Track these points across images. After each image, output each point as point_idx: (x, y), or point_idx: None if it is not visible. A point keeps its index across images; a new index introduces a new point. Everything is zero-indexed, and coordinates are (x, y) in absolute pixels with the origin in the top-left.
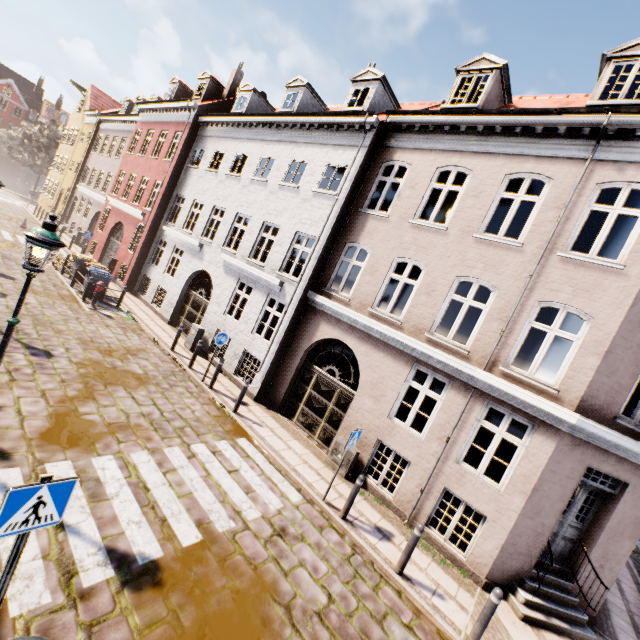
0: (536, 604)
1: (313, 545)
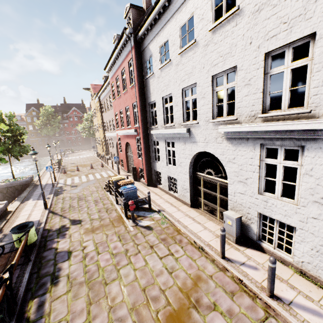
0: None
1: None
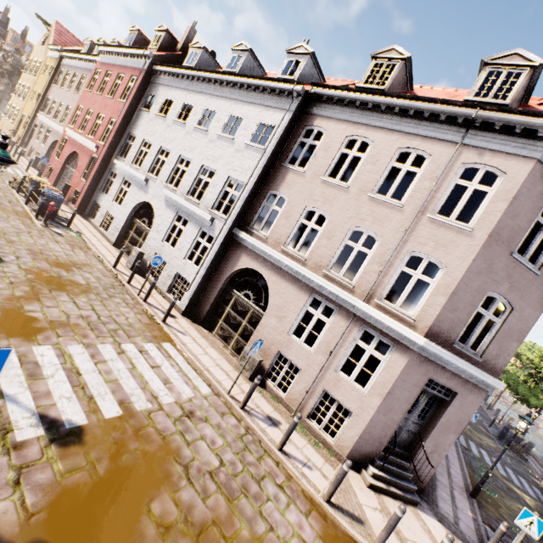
0: (381, 477)
1: (214, 425)
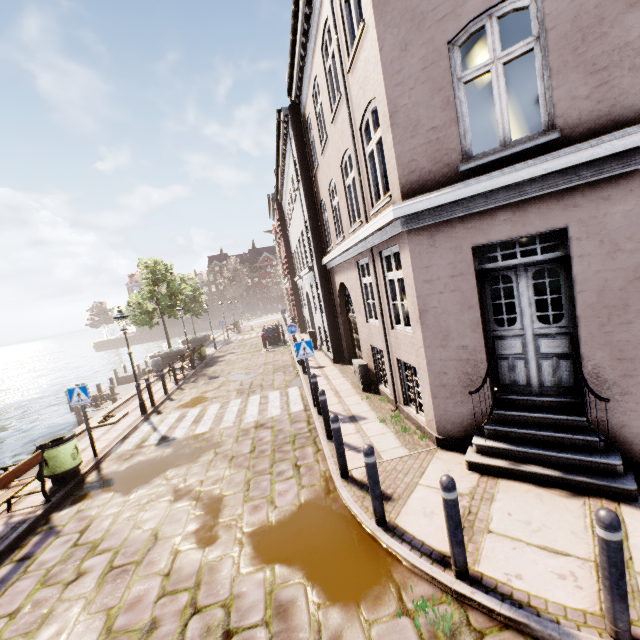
0: (496, 450)
1: (275, 430)
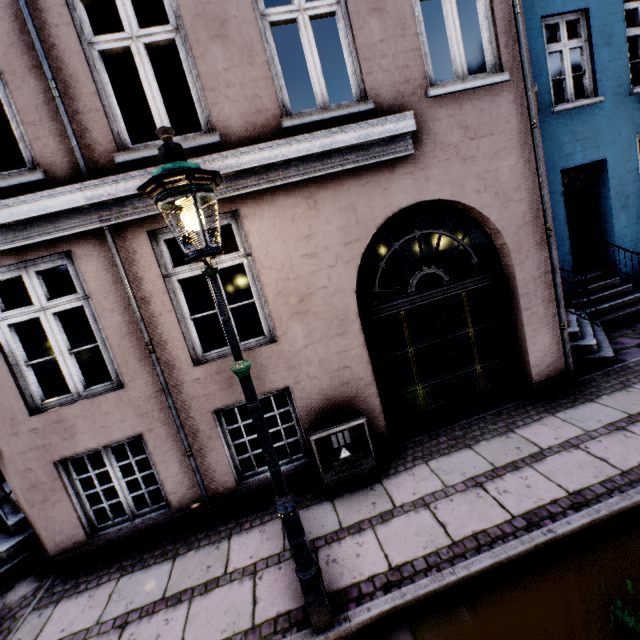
0: None
1: None
